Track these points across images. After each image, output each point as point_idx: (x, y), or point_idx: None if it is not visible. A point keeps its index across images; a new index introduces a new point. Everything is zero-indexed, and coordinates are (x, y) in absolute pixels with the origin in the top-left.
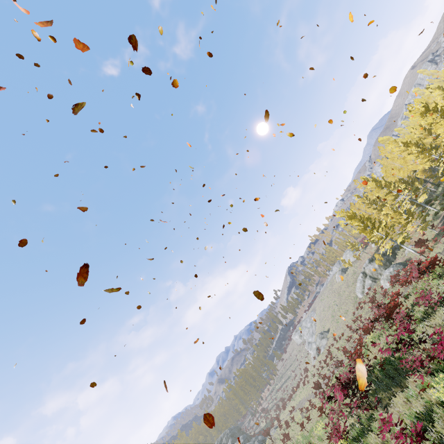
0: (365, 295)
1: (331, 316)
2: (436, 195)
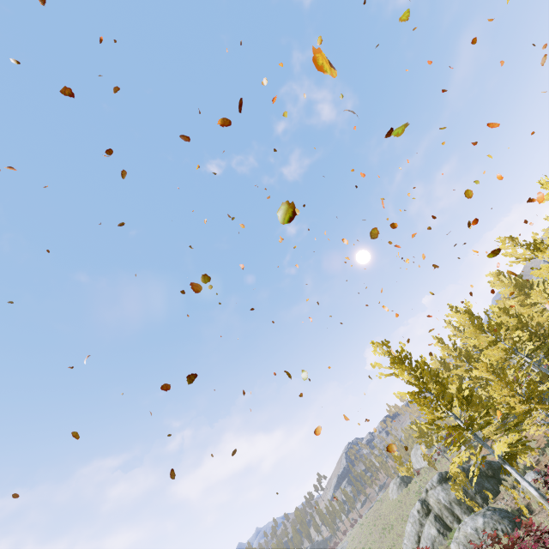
0: None
1: None
2: None
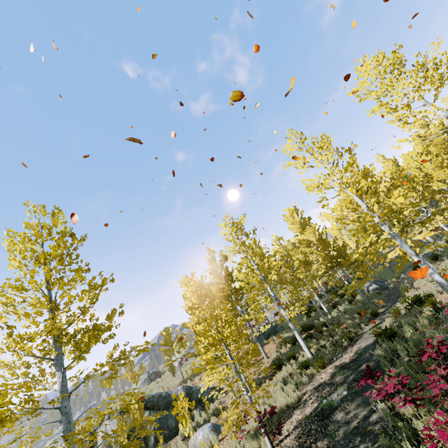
0: None
1: None
2: (324, 320)
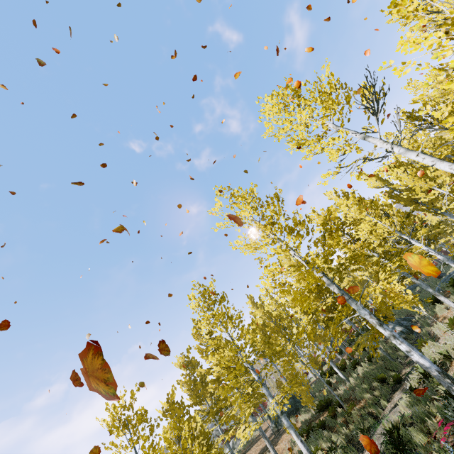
0: None
1: None
2: (342, 392)
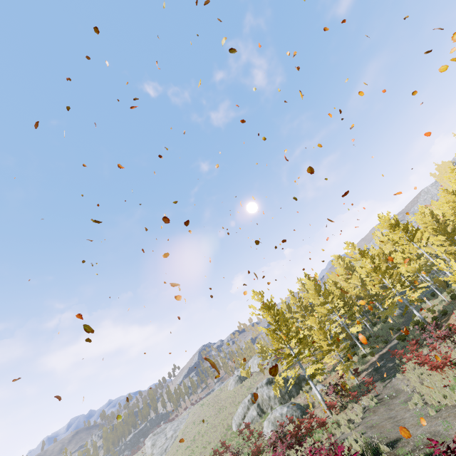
0: (239, 432)
1: (194, 437)
2: (369, 333)
